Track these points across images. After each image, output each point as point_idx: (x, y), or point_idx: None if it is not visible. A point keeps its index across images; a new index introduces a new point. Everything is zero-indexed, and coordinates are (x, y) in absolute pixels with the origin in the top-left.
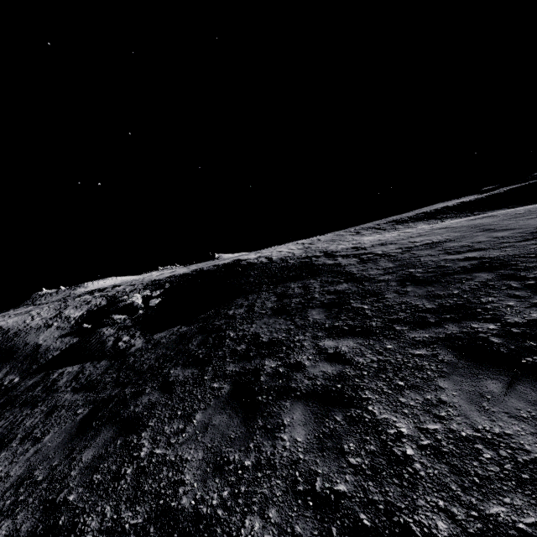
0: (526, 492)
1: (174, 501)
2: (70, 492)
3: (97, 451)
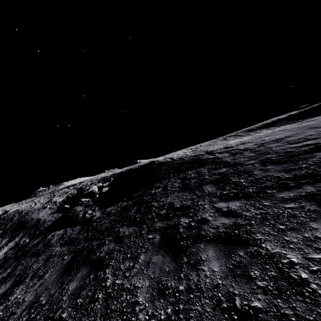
0: None
1: (133, 316)
2: (63, 311)
3: (78, 283)
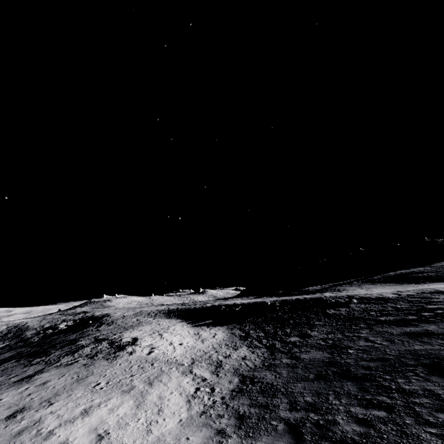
0: None
1: None
2: None
3: None
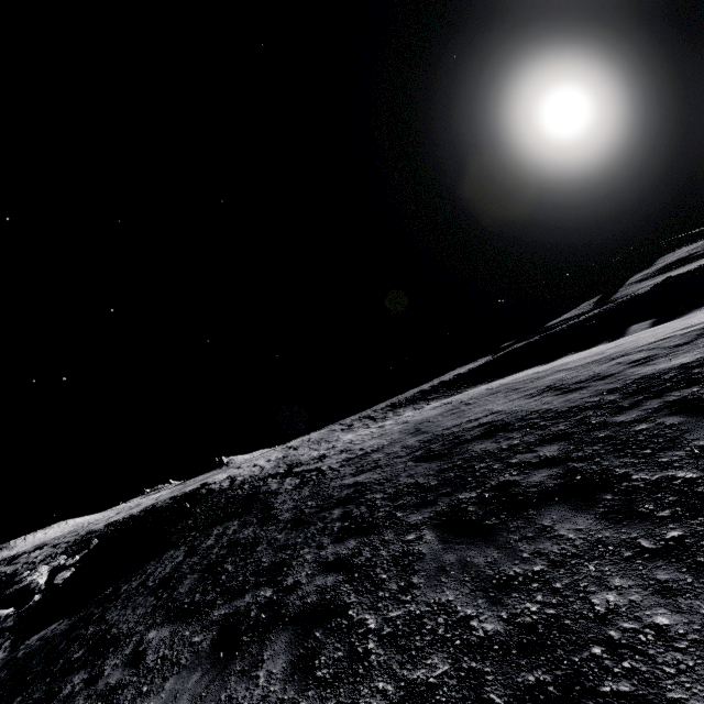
0: None
1: None
2: None
3: None
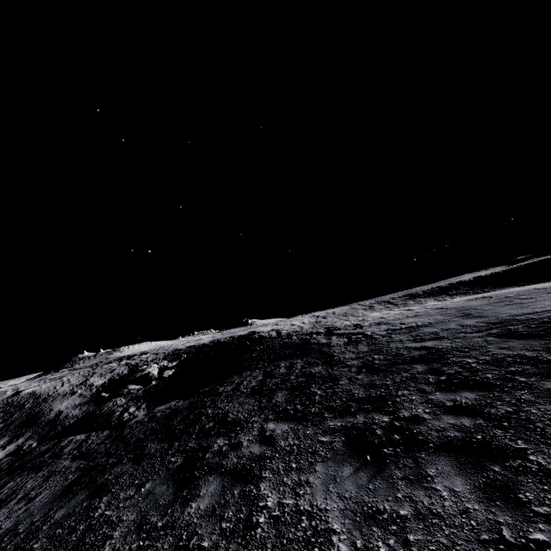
0: (305, 550)
1: (100, 550)
2: (37, 541)
3: (67, 511)
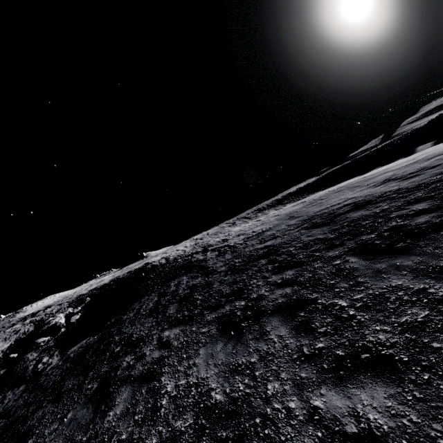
0: (195, 409)
1: None
2: None
3: None
